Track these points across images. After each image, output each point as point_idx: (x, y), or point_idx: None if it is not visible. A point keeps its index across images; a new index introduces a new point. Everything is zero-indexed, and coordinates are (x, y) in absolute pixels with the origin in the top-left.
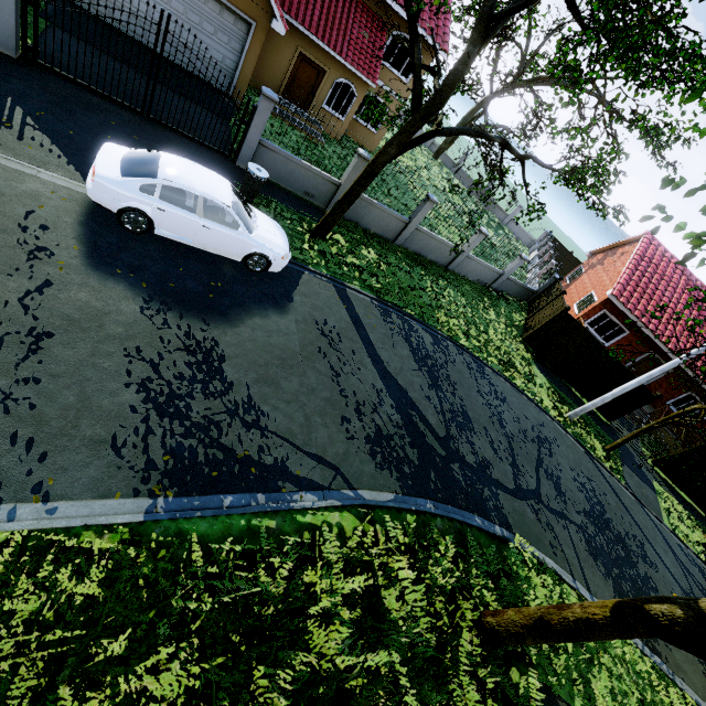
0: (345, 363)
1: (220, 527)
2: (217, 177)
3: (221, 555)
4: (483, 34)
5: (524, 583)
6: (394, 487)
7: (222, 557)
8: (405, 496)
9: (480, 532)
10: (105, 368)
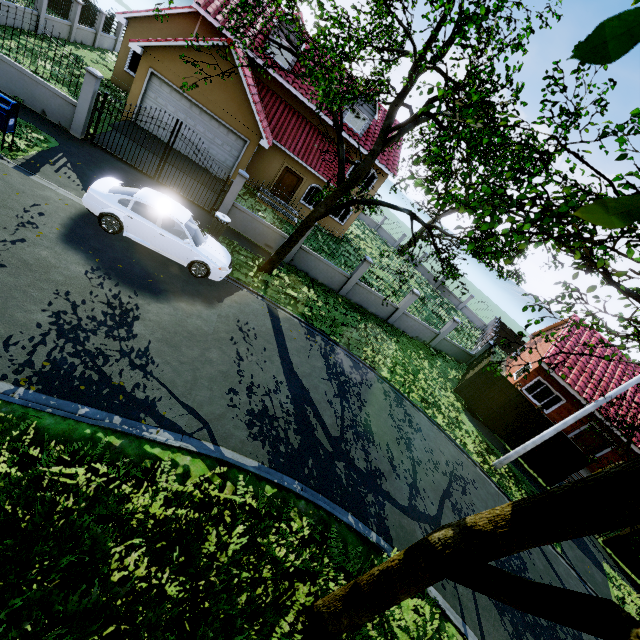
0: (253, 354)
1: (64, 427)
2: (182, 207)
3: (50, 444)
4: (384, 140)
5: None
6: (262, 457)
7: (50, 447)
8: (271, 469)
9: (350, 530)
10: (32, 296)
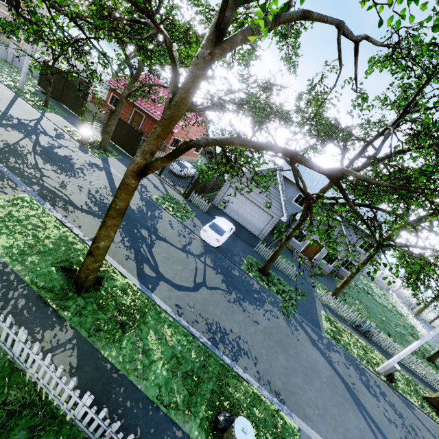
0: None
1: None
2: None
3: None
4: None
5: None
6: None
7: None
8: None
9: None
10: None
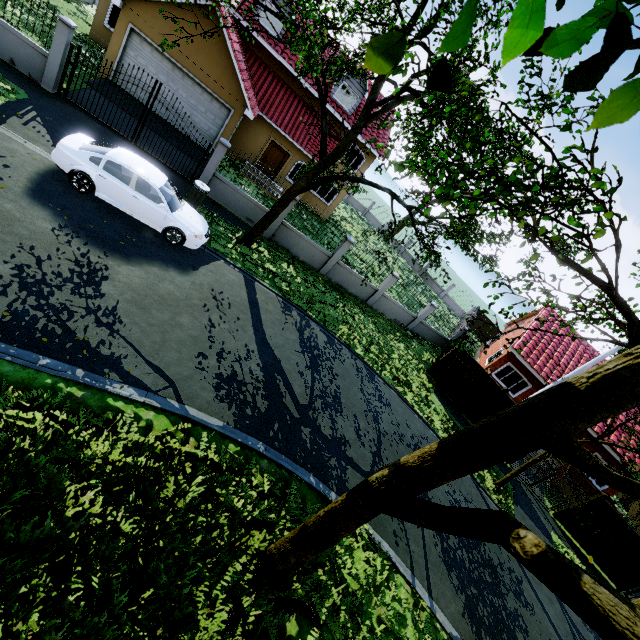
0: (226, 322)
1: (23, 375)
2: (158, 171)
3: (8, 390)
4: (367, 115)
5: (342, 548)
6: (228, 418)
7: (8, 393)
8: (236, 430)
9: (310, 489)
10: None
